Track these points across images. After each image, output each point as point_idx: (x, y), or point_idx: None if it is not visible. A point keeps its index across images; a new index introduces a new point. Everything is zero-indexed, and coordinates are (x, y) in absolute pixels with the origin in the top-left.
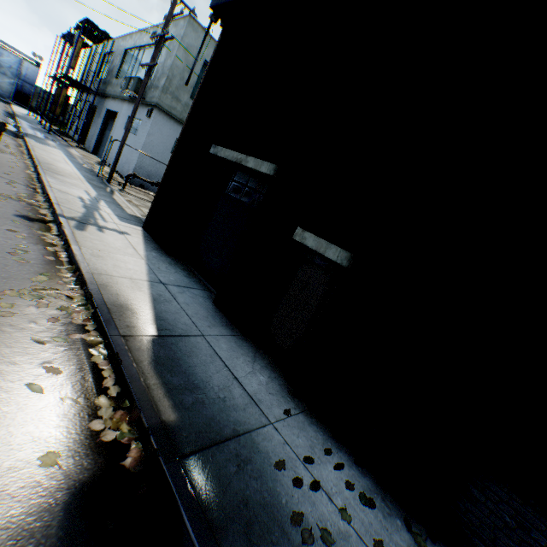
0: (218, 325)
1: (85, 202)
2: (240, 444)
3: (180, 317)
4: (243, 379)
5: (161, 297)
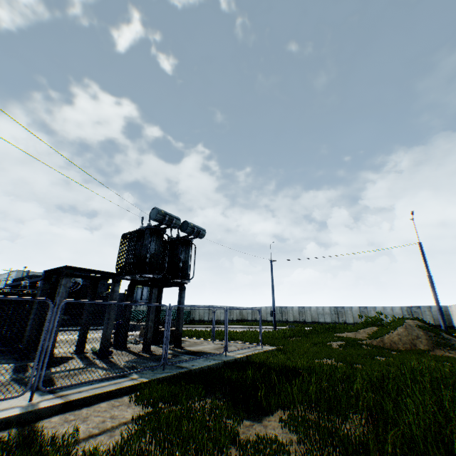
0: None
1: None
2: None
3: None
4: None
5: None
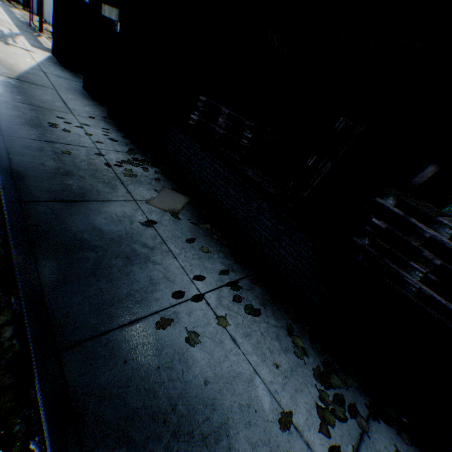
0: (76, 93)
1: (3, 33)
2: (41, 109)
3: (44, 82)
4: (71, 104)
5: (36, 74)
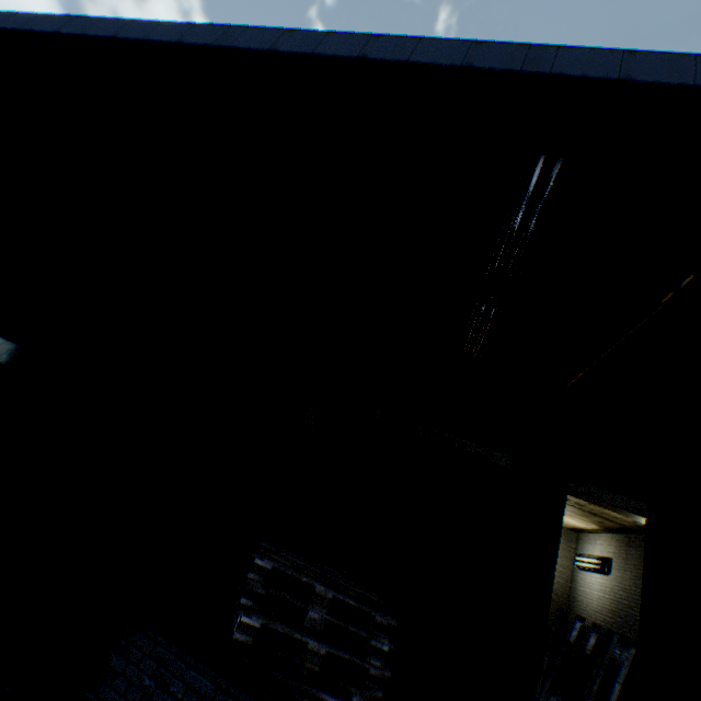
0: None
1: None
2: None
3: None
4: None
5: None
